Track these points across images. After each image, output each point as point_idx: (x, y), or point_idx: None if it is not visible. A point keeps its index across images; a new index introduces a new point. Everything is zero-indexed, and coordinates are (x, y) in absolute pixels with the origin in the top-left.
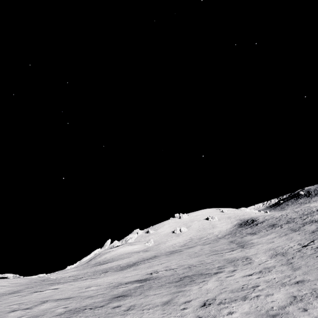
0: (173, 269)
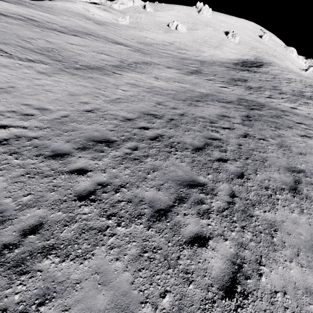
0: None
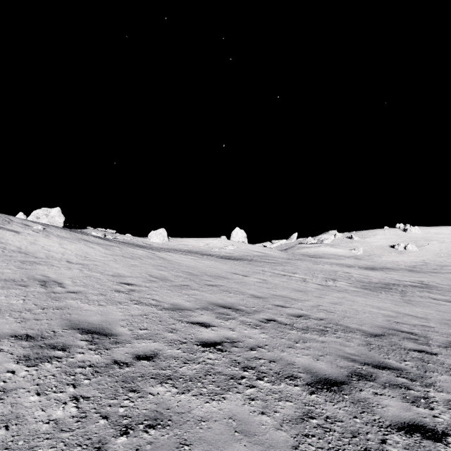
0: (446, 285)
